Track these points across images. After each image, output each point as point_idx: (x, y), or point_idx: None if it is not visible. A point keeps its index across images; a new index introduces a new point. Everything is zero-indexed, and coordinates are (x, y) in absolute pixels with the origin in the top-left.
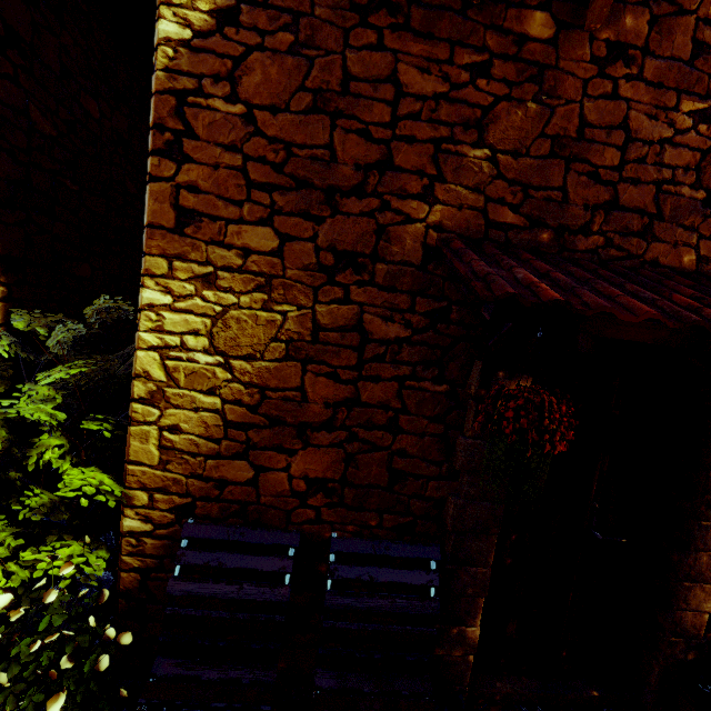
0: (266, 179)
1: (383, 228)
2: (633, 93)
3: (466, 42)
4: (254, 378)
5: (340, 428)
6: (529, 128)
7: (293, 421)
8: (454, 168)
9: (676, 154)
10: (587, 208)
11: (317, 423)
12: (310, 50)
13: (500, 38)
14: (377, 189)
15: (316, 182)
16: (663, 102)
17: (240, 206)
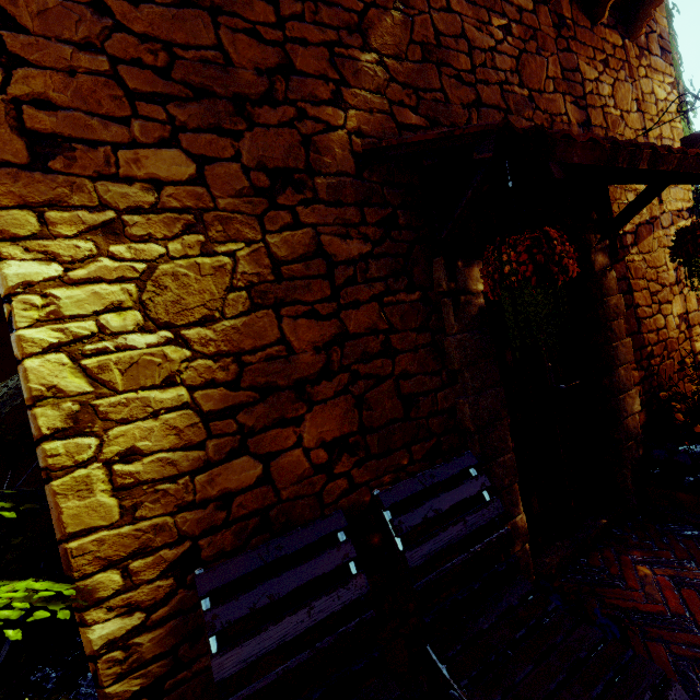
0: (151, 88)
1: (308, 138)
2: (461, 9)
3: None
4: (222, 345)
5: (339, 371)
6: (400, 35)
7: (287, 382)
8: (353, 72)
9: (502, 61)
10: (463, 107)
11: (313, 375)
12: None
13: None
14: (287, 96)
15: (217, 90)
16: (481, 18)
17: (126, 124)
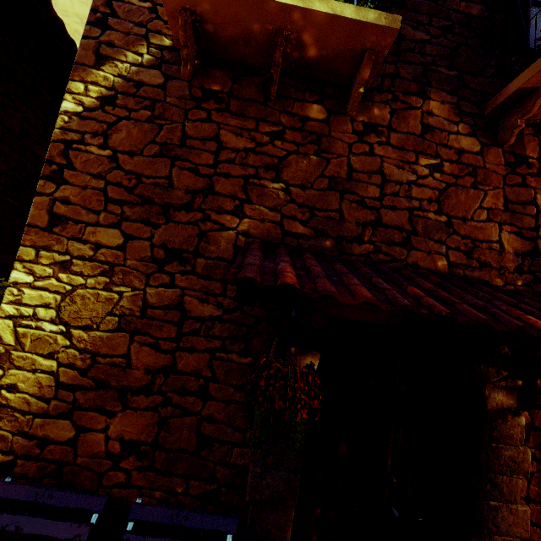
0: (120, 197)
1: (204, 233)
2: (384, 153)
3: (267, 120)
4: (89, 345)
5: (157, 392)
6: (312, 171)
7: (117, 385)
8: (259, 194)
9: (420, 191)
10: (358, 224)
11: (137, 387)
12: (161, 120)
13: (290, 118)
14: (201, 206)
15: (156, 200)
16: (406, 159)
17: (98, 214)
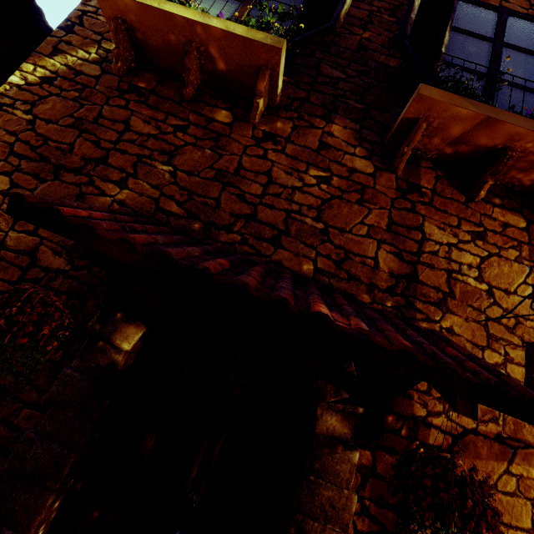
0: (23, 152)
1: (84, 195)
2: (277, 159)
3: (177, 115)
4: None
5: None
6: (203, 162)
7: None
8: (146, 172)
9: (303, 197)
10: (232, 215)
11: None
12: (85, 101)
13: (198, 117)
14: (90, 172)
15: (53, 160)
16: (297, 167)
17: None
